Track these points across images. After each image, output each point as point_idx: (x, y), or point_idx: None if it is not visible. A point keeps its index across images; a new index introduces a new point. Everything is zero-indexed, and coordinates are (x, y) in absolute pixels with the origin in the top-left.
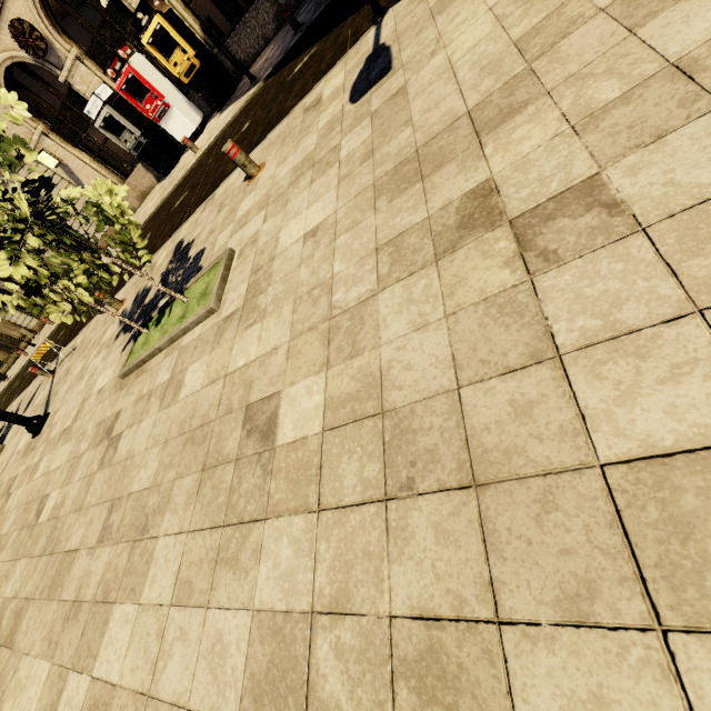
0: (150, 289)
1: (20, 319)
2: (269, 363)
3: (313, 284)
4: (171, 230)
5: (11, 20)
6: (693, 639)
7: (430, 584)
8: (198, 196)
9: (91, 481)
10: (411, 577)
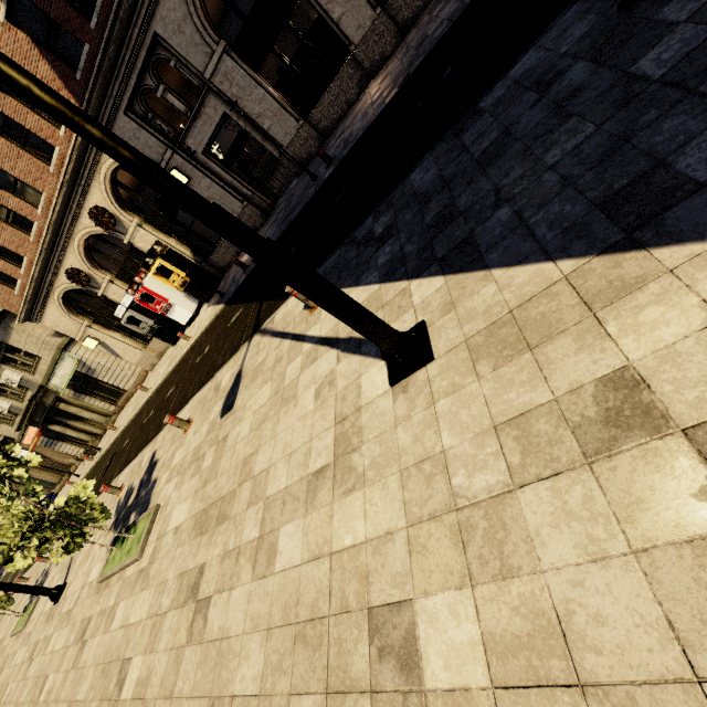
0: (133, 491)
1: (71, 450)
2: (137, 631)
3: (163, 579)
4: (158, 426)
5: (67, 269)
6: None
7: None
8: (175, 402)
9: (67, 677)
10: None
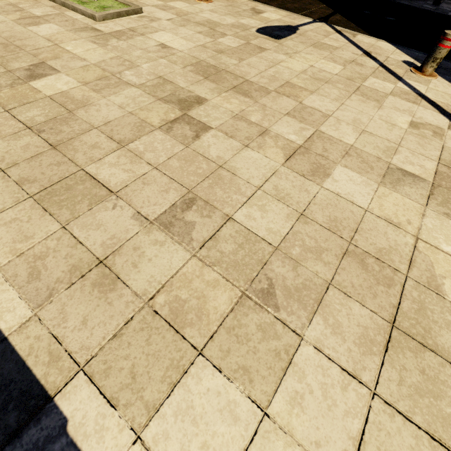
0: None
1: None
2: (74, 60)
3: (131, 60)
4: None
5: None
6: (33, 201)
7: (2, 151)
8: None
9: None
10: (1, 146)
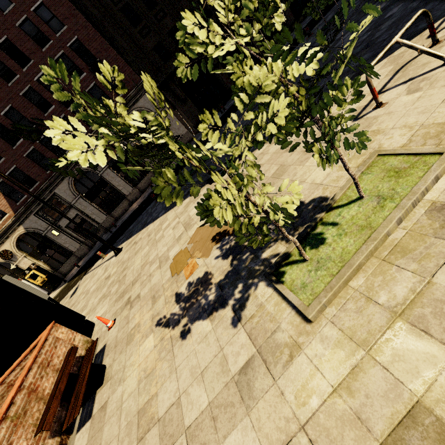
0: None
1: None
2: None
3: None
4: None
5: None
6: None
7: None
8: None
9: None
10: None
